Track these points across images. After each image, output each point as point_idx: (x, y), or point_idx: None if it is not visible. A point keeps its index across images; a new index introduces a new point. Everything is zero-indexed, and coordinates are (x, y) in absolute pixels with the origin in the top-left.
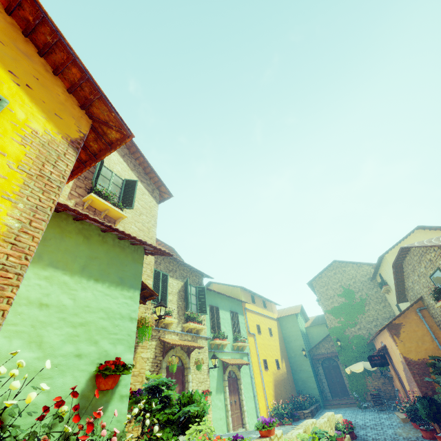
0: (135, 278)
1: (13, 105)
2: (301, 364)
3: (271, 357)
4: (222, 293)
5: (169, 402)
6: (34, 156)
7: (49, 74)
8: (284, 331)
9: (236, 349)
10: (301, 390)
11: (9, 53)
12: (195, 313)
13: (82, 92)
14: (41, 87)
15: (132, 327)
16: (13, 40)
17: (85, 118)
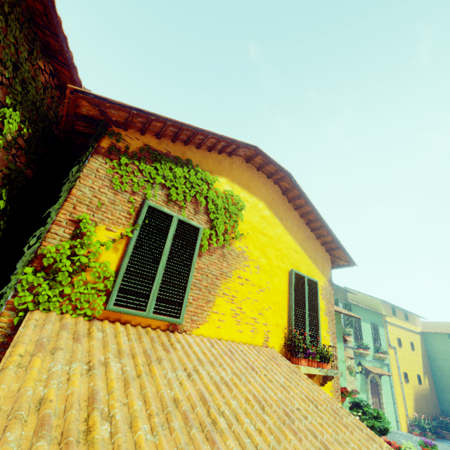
0: (339, 334)
1: (315, 277)
2: (449, 386)
3: (412, 371)
4: (365, 307)
5: (366, 414)
6: (326, 302)
7: (315, 240)
8: (429, 347)
9: (377, 358)
10: (446, 410)
11: (307, 245)
12: (343, 326)
13: (329, 244)
14: (316, 254)
15: (343, 366)
16: (305, 234)
17: (328, 257)
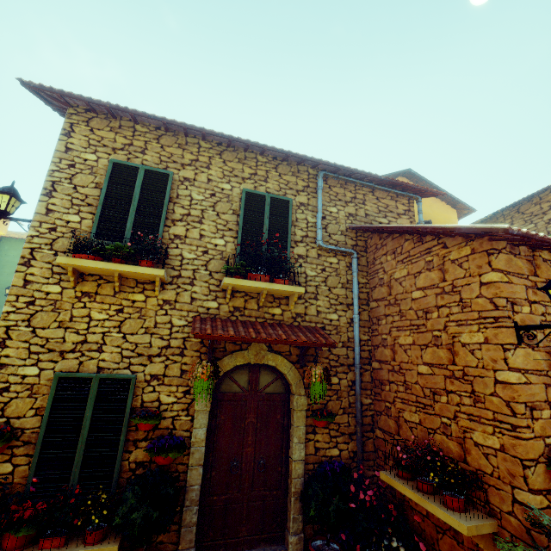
0: None
1: None
2: None
3: None
4: None
5: None
6: None
7: None
8: (1, 257)
9: None
10: None
11: None
12: None
13: None
14: None
15: None
16: None
17: None
